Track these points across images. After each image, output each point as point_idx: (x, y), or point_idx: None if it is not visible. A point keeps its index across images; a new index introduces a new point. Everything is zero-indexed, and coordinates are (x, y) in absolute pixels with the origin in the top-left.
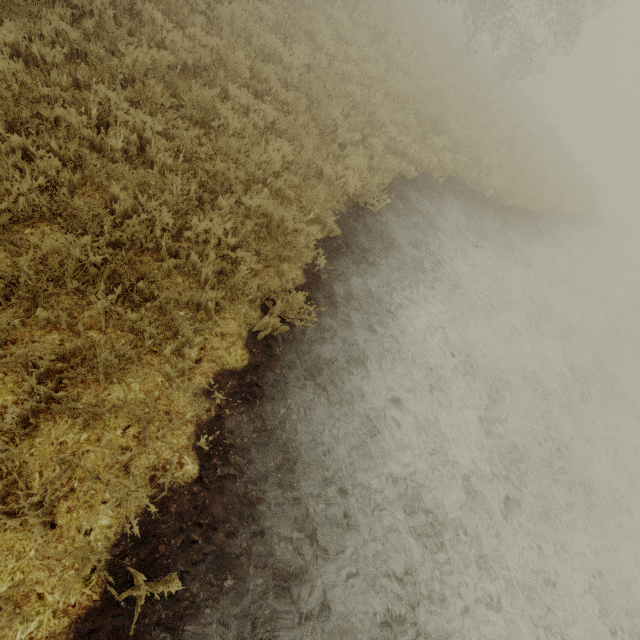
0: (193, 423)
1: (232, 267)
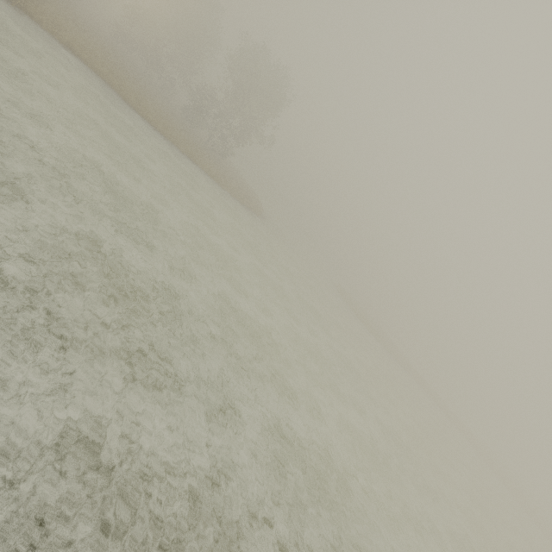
0: None
1: None
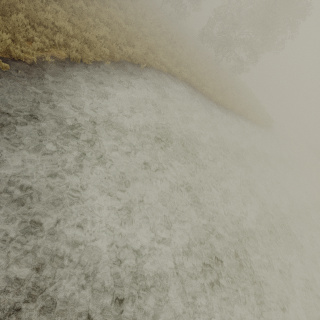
0: (36, 58)
1: (69, 39)
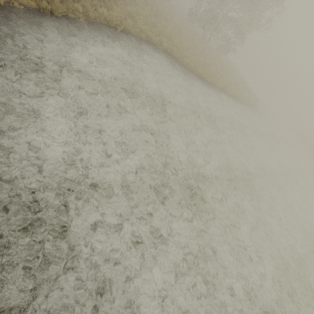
0: (4, 2)
1: None
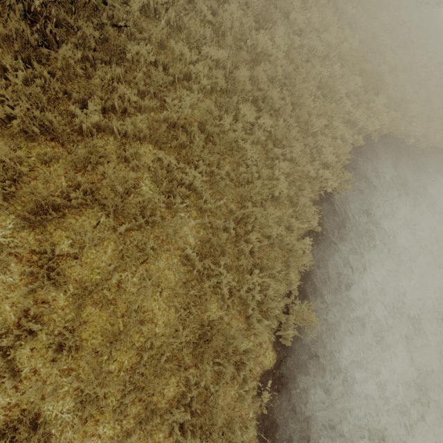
0: (254, 418)
1: (267, 298)
